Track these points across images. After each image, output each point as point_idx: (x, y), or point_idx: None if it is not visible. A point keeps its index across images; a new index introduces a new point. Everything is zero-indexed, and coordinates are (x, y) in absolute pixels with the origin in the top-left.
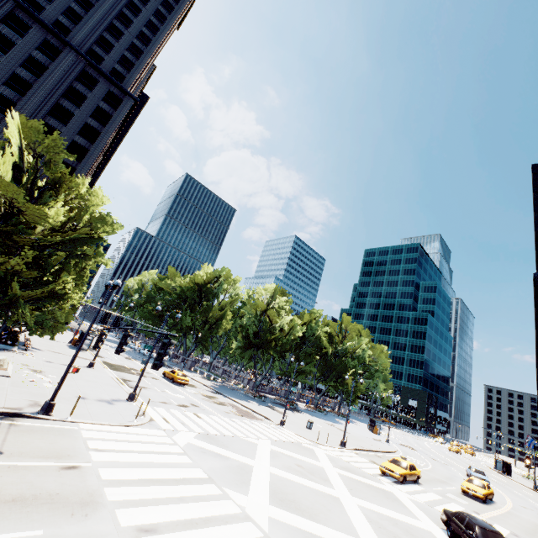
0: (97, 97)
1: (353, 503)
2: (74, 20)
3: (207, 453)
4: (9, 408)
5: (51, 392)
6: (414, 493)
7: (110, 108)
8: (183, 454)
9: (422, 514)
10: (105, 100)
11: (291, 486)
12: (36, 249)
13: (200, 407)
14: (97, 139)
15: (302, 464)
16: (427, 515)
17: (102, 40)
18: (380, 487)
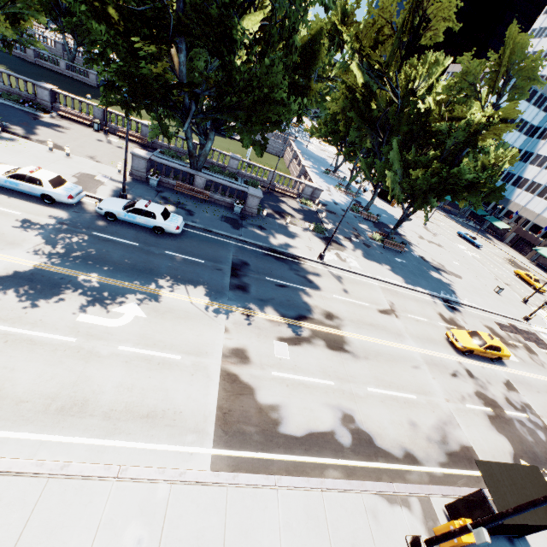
0: None
1: None
2: None
3: None
4: None
5: None
6: None
7: None
8: None
9: None
10: None
11: None
12: None
13: None
14: None
15: None
16: None
17: None
18: None
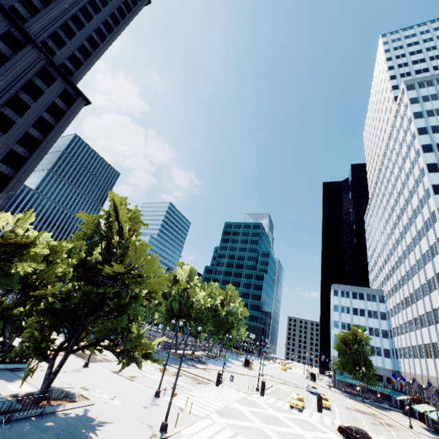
0: (53, 93)
1: (309, 435)
2: (30, 10)
3: (240, 427)
4: (153, 436)
5: (130, 409)
6: (310, 415)
7: (64, 105)
8: (237, 433)
9: (327, 430)
10: (60, 97)
11: (285, 435)
12: (115, 297)
13: (179, 384)
14: (51, 134)
15: (267, 416)
16: (328, 429)
17: (56, 36)
18: (301, 418)
